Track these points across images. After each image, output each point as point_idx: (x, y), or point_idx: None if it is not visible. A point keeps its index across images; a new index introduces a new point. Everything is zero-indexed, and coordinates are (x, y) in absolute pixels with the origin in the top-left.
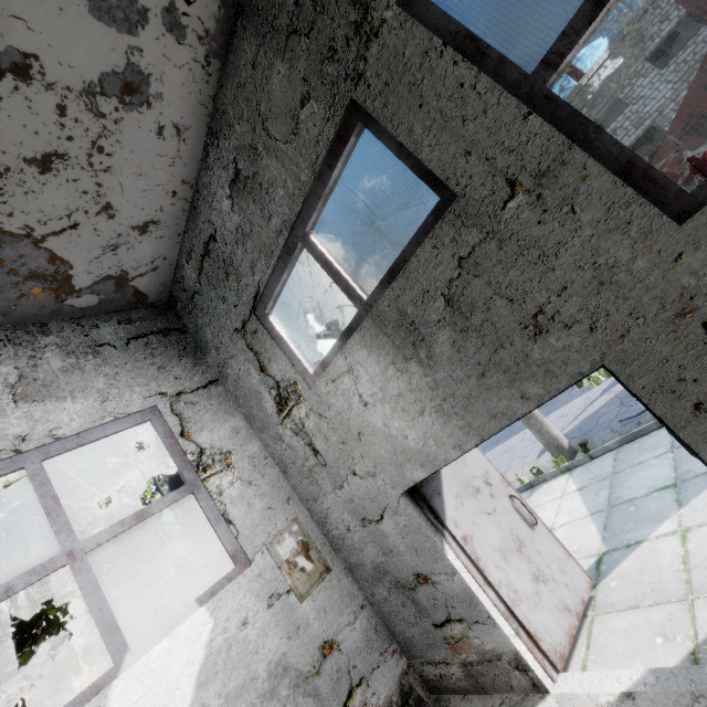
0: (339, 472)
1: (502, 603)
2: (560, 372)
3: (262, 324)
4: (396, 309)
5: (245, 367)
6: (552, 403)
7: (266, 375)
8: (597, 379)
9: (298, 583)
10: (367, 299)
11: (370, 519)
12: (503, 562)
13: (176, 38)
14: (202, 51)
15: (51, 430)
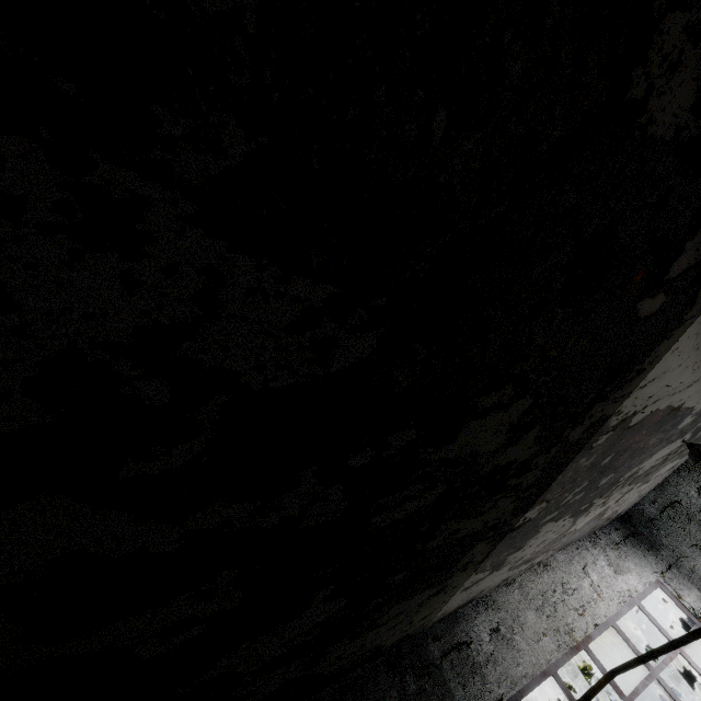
0: None
1: None
2: None
3: None
4: None
5: None
6: None
7: None
8: None
9: None
10: None
11: None
12: None
13: None
14: None
15: (634, 588)
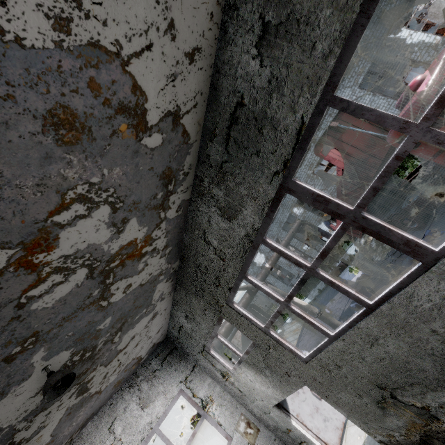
0: (251, 398)
1: (314, 434)
2: (297, 385)
3: (208, 353)
4: (251, 362)
5: (206, 363)
6: (343, 279)
7: (215, 367)
8: (355, 271)
9: (250, 439)
10: (242, 356)
11: (266, 412)
12: (312, 419)
13: (163, 300)
14: (169, 295)
15: (156, 415)
